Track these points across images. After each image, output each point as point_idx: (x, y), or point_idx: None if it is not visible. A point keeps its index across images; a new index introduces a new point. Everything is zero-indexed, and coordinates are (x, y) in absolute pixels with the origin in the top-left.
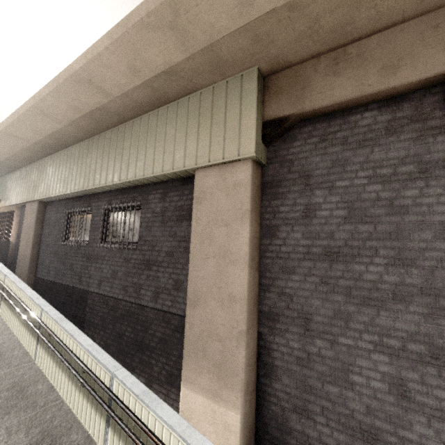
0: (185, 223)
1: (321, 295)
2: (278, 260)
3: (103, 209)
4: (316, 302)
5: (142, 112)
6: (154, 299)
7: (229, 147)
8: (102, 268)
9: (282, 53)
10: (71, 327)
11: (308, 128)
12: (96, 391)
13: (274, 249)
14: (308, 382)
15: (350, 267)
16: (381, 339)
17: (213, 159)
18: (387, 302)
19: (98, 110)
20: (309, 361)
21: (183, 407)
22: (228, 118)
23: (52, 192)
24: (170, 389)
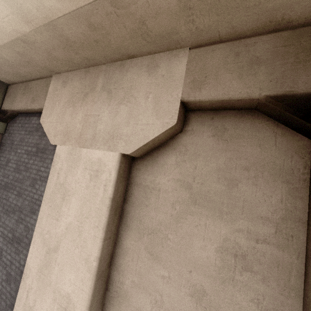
0: None
1: None
2: None
3: None
4: None
5: None
6: None
7: None
8: None
9: (3, 77)
10: None
11: (20, 118)
12: None
13: None
14: None
15: (8, 194)
16: (4, 230)
17: None
18: (10, 213)
19: None
20: None
21: None
22: None
23: None
24: None
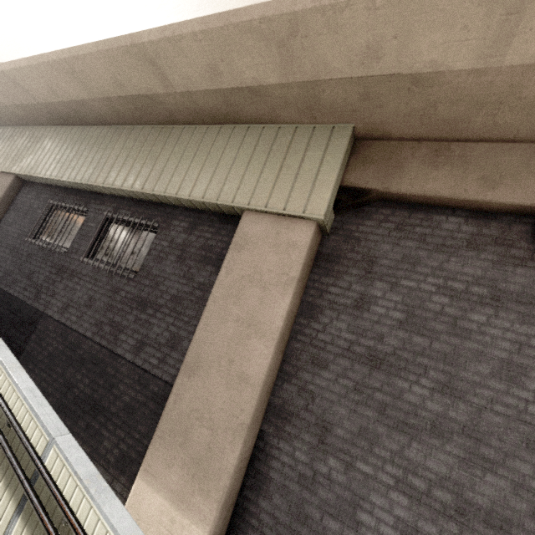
0: (210, 268)
1: (350, 404)
2: (311, 347)
3: (105, 216)
4: (341, 411)
5: (200, 122)
6: (136, 350)
7: (295, 199)
8: (76, 290)
9: (385, 122)
10: (8, 357)
11: (387, 210)
12: (18, 457)
13: (309, 333)
14: (305, 509)
15: (392, 380)
16: (405, 476)
17: (272, 206)
18: (423, 433)
19: (147, 98)
20: (313, 482)
21: (131, 506)
22: (304, 167)
23: (41, 171)
24: (118, 477)
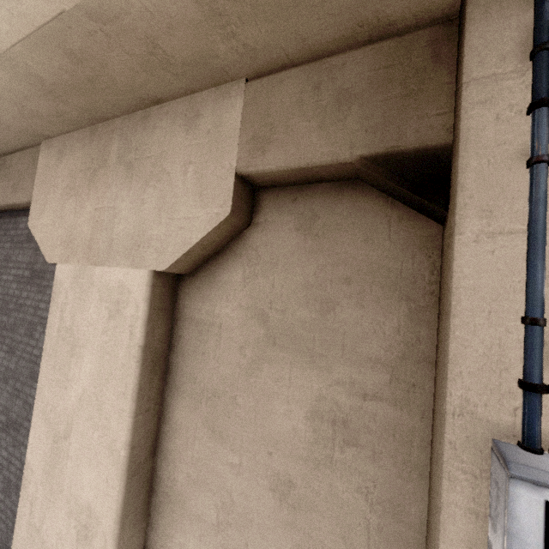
0: None
1: None
2: None
3: None
4: None
5: None
6: None
7: None
8: None
9: None
10: None
11: (2, 220)
12: None
13: None
14: None
15: None
16: None
17: None
18: (1, 382)
19: None
20: None
21: None
22: None
23: None
24: None
